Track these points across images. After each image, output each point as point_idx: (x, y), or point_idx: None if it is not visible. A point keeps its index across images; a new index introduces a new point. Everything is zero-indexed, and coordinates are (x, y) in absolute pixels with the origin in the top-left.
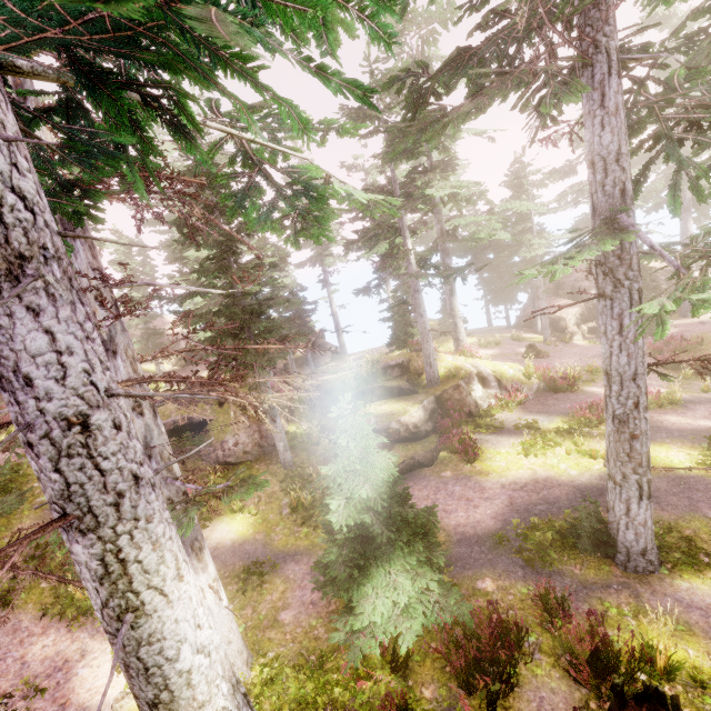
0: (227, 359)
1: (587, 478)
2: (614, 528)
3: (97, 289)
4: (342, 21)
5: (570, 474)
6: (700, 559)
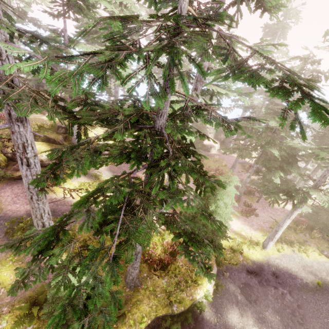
0: None
1: None
2: None
3: None
4: None
5: None
6: None
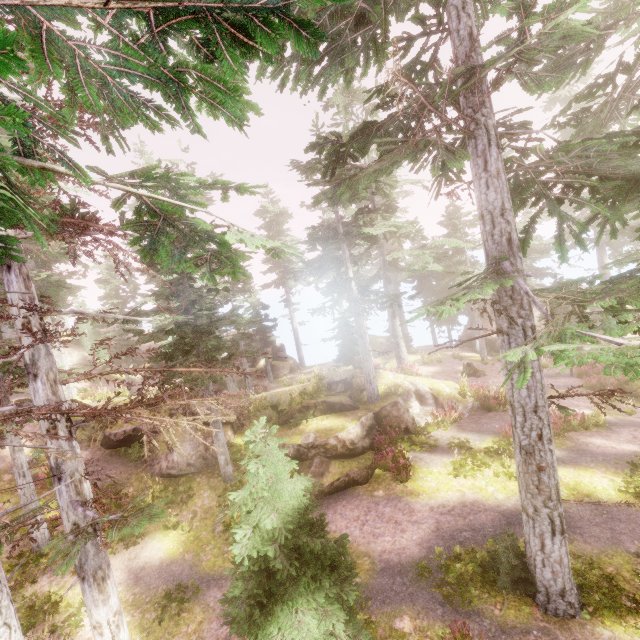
0: (175, 374)
1: (512, 503)
2: (532, 564)
3: (22, 317)
4: (247, 102)
5: (497, 498)
6: (621, 602)
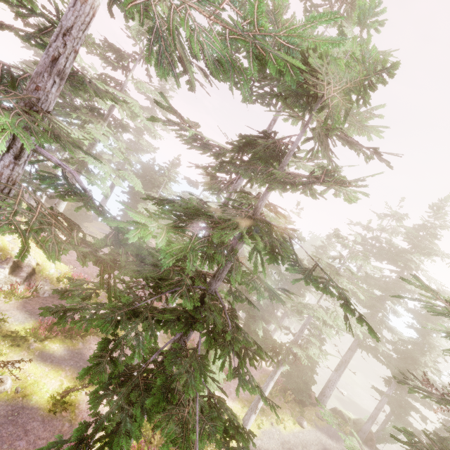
0: None
1: None
2: None
3: None
4: None
5: None
6: None
